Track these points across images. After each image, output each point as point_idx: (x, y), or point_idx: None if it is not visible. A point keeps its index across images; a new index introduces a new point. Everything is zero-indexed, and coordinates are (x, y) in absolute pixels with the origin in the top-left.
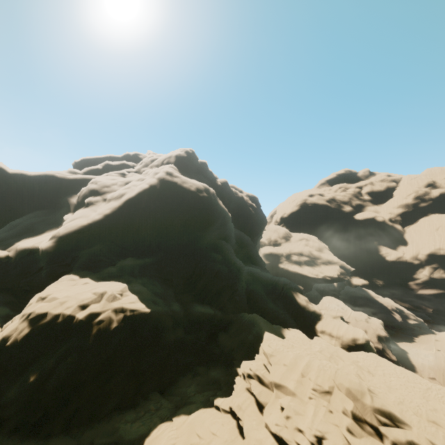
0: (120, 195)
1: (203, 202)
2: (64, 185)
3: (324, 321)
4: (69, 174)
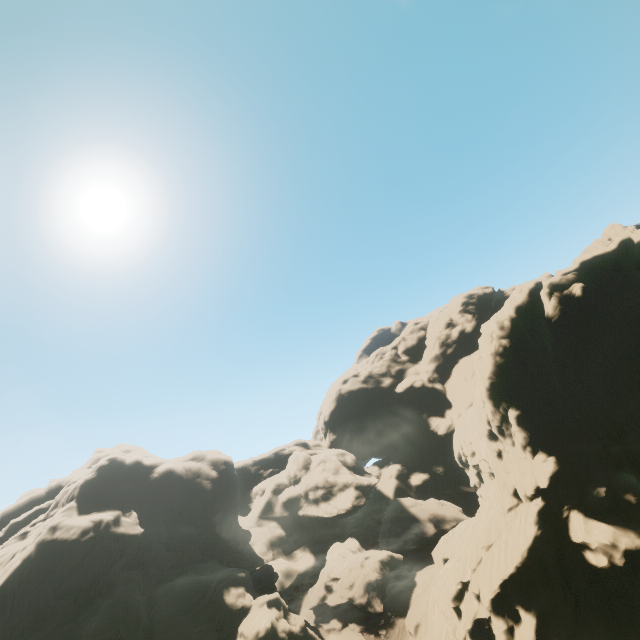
0: None
1: (87, 546)
2: None
3: (246, 618)
4: None
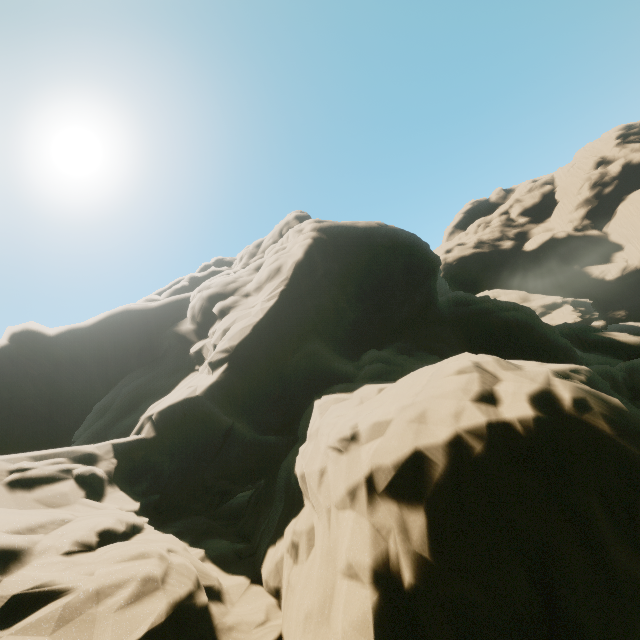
0: (273, 271)
1: (402, 237)
2: (151, 320)
3: None
4: (149, 302)
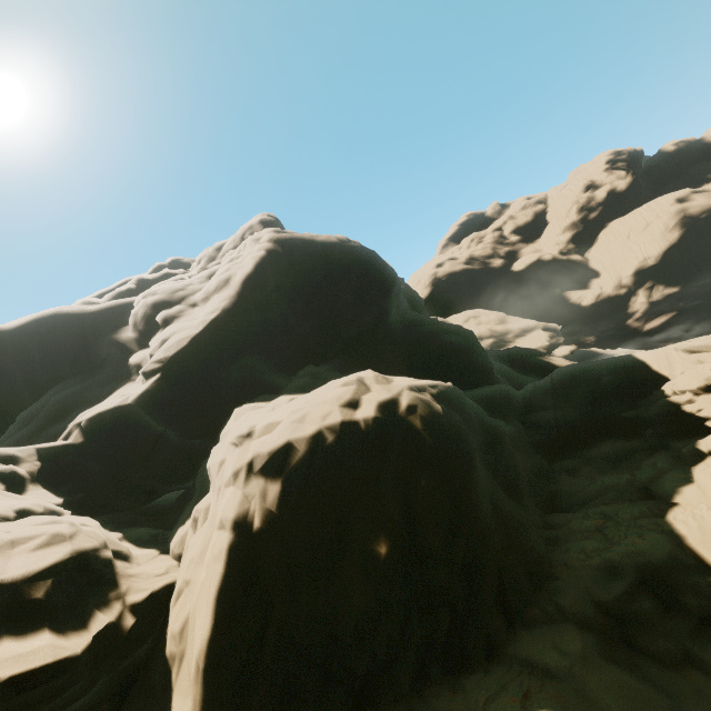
0: (222, 281)
1: (361, 255)
2: (88, 326)
3: None
4: (86, 305)
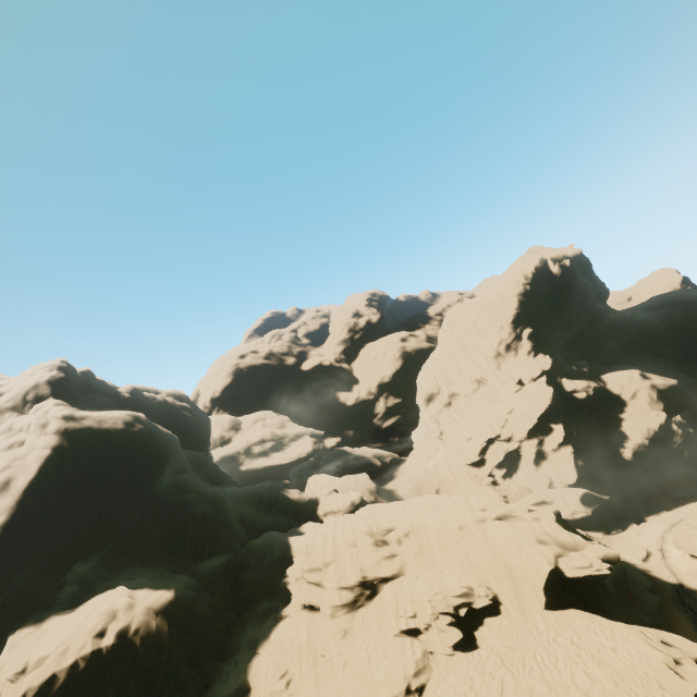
0: (1, 484)
1: (143, 438)
2: None
3: (323, 503)
4: None
